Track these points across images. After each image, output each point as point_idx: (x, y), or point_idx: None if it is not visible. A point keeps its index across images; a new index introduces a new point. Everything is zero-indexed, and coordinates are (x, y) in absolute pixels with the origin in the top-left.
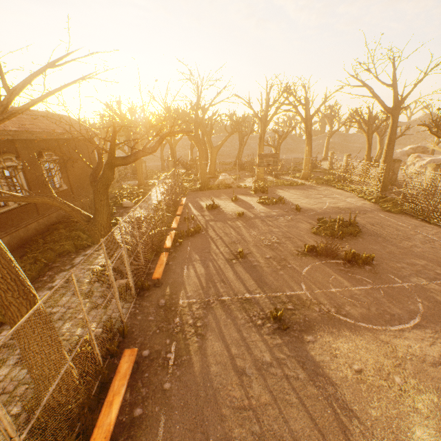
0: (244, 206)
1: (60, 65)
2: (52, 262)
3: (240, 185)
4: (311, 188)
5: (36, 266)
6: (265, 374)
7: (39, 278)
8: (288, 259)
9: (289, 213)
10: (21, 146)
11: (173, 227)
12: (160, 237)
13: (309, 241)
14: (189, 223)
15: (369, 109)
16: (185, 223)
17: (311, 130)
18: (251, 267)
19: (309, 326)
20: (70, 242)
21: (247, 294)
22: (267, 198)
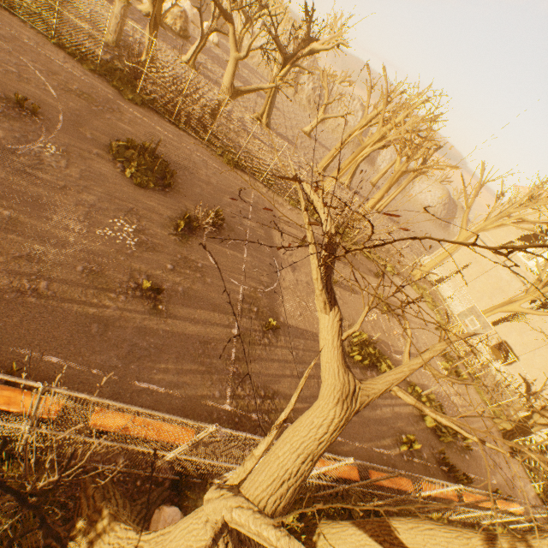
0: None
1: None
2: None
3: None
4: None
5: None
6: (302, 360)
7: None
8: (187, 256)
9: (24, 124)
10: None
11: None
12: None
13: (157, 208)
14: None
15: None
16: None
17: None
18: (187, 299)
19: (274, 312)
20: None
21: (234, 330)
22: None
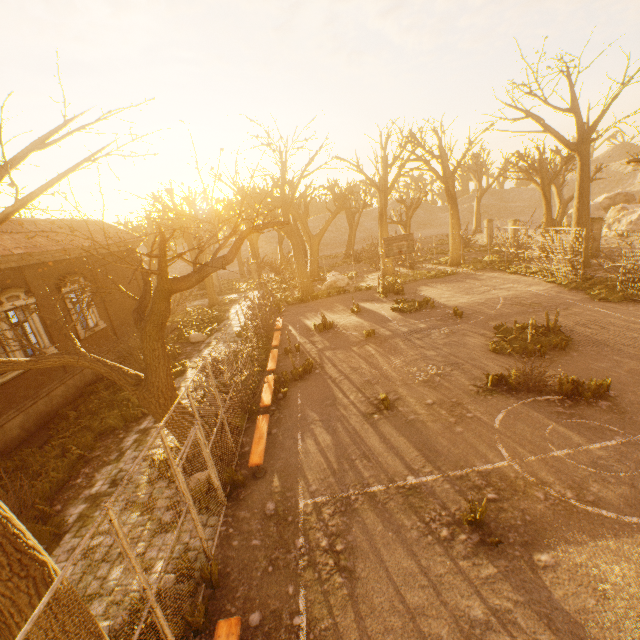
0: (372, 319)
1: (52, 143)
2: (90, 450)
3: (360, 287)
4: (469, 277)
5: (65, 461)
6: None
7: (70, 480)
8: (464, 403)
9: (444, 322)
10: (32, 274)
11: (270, 369)
12: (253, 387)
13: (489, 367)
14: (294, 358)
15: (539, 150)
16: (287, 358)
17: (454, 192)
18: (406, 425)
19: (535, 532)
20: (115, 412)
21: (411, 477)
22: (406, 301)
